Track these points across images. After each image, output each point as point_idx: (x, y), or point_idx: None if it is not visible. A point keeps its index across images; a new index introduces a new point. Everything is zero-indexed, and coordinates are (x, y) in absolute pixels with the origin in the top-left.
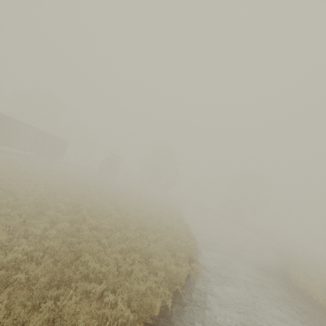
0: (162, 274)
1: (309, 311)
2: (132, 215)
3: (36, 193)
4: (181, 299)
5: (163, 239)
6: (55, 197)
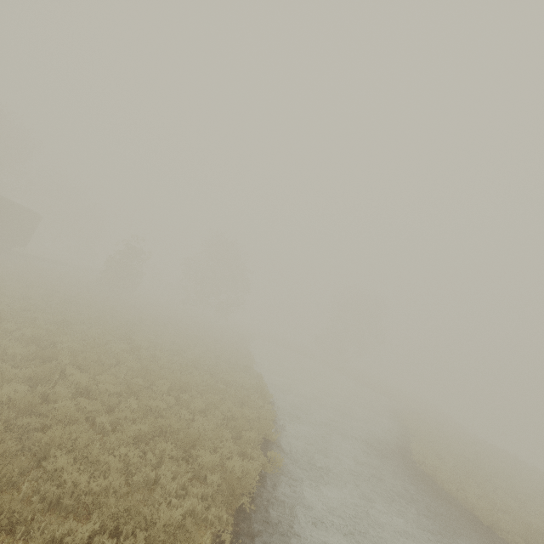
0: (216, 479)
1: (440, 512)
2: (162, 362)
3: None
4: (249, 524)
5: (220, 406)
6: None
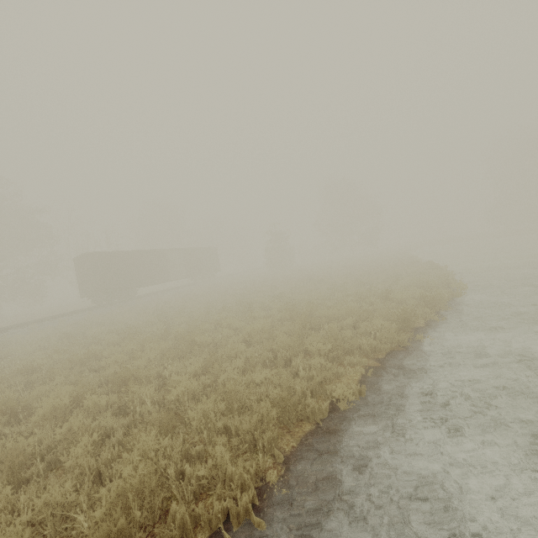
0: (413, 302)
1: None
2: (343, 281)
3: (230, 302)
4: (450, 314)
5: (399, 282)
6: (249, 297)
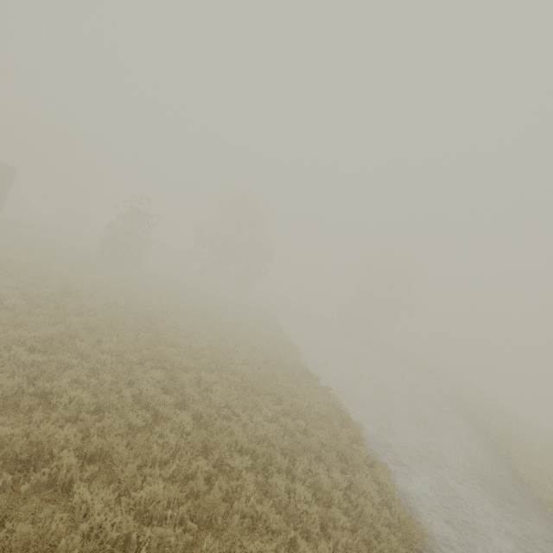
0: None
1: None
2: (217, 398)
3: None
4: None
5: (333, 493)
6: None
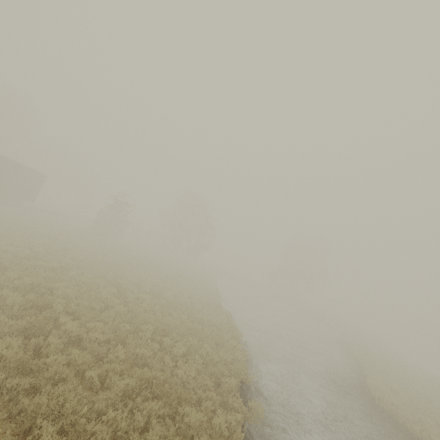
0: None
1: None
2: (146, 305)
3: None
4: None
5: (199, 350)
6: (1, 278)
